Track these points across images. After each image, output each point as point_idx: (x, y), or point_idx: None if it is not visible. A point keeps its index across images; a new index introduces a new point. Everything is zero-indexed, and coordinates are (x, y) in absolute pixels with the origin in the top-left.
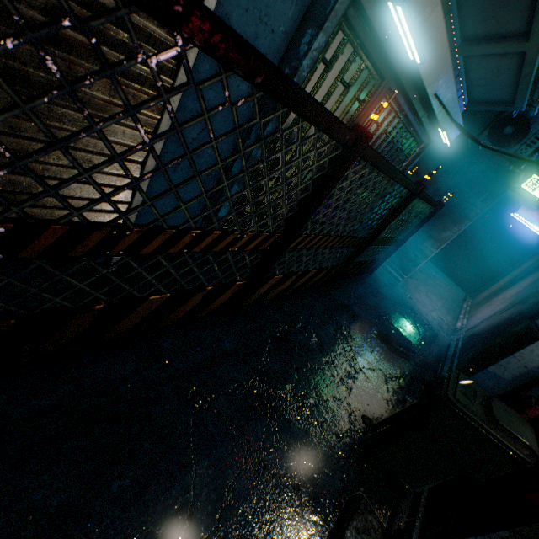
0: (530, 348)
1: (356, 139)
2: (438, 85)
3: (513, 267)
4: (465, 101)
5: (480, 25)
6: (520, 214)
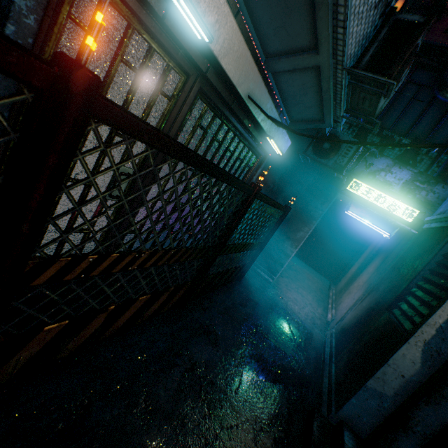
0: (402, 352)
1: (55, 74)
2: (250, 88)
3: (358, 255)
4: (287, 120)
5: (275, 38)
6: (352, 211)
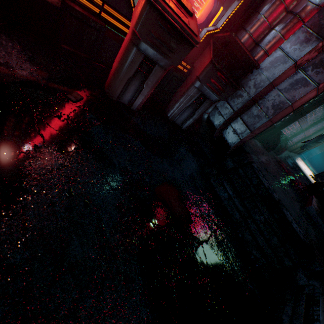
0: None
1: None
2: None
3: None
4: None
5: None
6: None
